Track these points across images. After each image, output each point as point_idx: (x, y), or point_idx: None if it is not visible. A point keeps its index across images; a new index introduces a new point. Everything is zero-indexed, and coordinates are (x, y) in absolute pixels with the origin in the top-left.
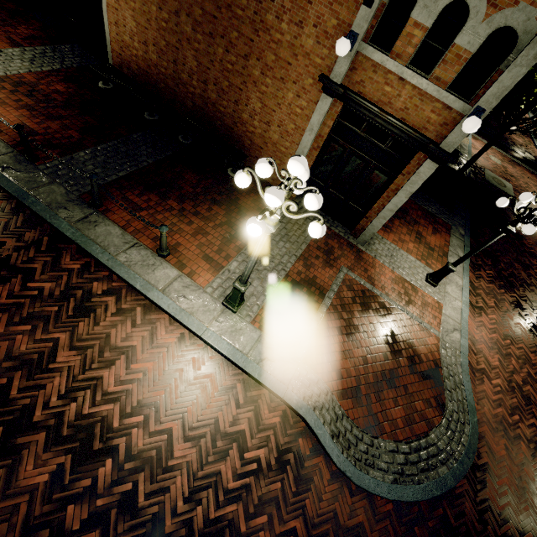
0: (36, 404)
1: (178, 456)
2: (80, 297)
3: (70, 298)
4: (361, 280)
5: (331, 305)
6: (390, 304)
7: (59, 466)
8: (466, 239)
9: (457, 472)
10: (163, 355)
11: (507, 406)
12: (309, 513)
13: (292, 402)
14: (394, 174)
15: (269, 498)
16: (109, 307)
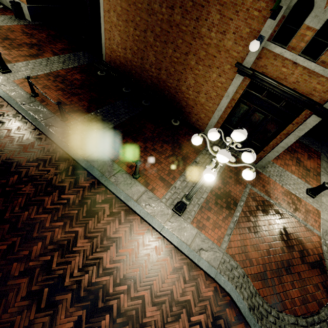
0: (66, 273)
1: (148, 315)
2: (89, 204)
3: (84, 205)
4: (261, 193)
5: (241, 211)
6: (282, 211)
7: (79, 317)
8: None
9: None
10: (137, 244)
11: None
12: None
13: (220, 281)
14: (286, 124)
15: None
16: (105, 211)
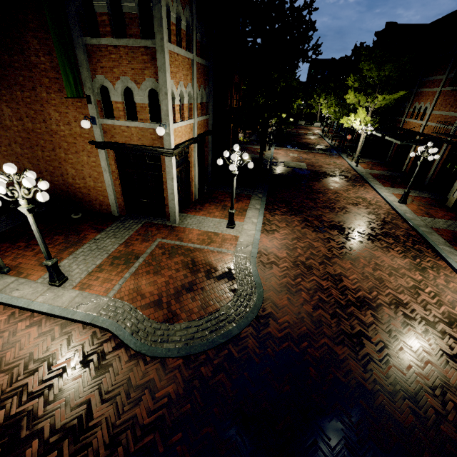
0: None
1: None
2: None
3: None
4: (172, 242)
5: (144, 261)
6: (195, 248)
7: None
8: (263, 198)
9: (242, 324)
10: None
11: (291, 276)
12: (104, 386)
13: (98, 322)
14: (162, 173)
15: (70, 387)
16: None
